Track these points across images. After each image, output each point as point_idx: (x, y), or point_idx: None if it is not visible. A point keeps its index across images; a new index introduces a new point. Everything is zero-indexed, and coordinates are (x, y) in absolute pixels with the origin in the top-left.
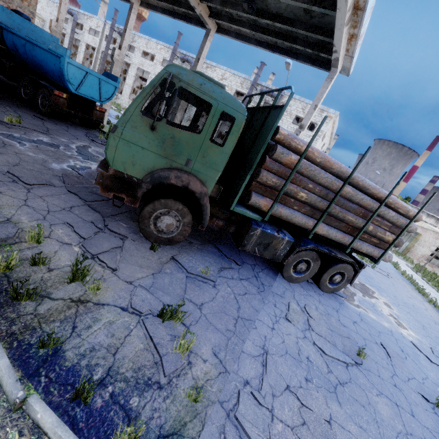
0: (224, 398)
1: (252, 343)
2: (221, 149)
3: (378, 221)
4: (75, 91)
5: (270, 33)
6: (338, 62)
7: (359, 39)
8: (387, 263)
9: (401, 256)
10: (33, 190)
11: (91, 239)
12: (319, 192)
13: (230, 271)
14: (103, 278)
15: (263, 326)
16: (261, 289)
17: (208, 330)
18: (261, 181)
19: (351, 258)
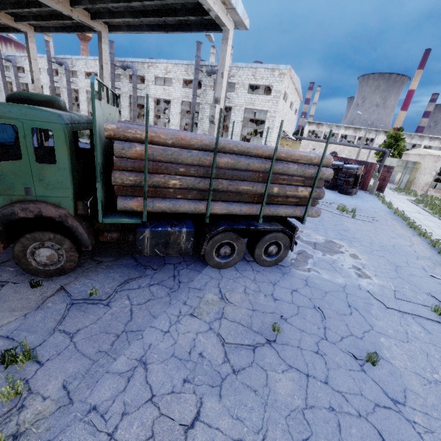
0: (50, 436)
1: (126, 358)
2: (56, 167)
3: (286, 179)
4: None
5: (151, 14)
6: (221, 20)
7: None
8: (380, 205)
9: (403, 192)
10: None
11: None
12: (196, 173)
13: (139, 280)
14: None
15: (154, 332)
16: (174, 289)
17: (70, 360)
18: (118, 184)
19: (286, 223)
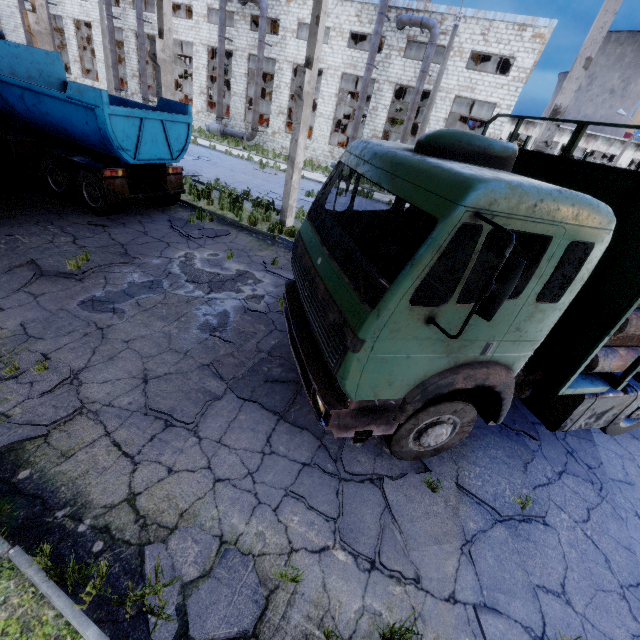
0: None
1: None
2: (552, 307)
3: None
4: (134, 160)
5: None
6: None
7: None
8: None
9: None
10: (202, 430)
11: (343, 516)
12: None
13: (534, 463)
14: (418, 614)
15: None
16: (597, 484)
17: None
18: (623, 335)
19: None
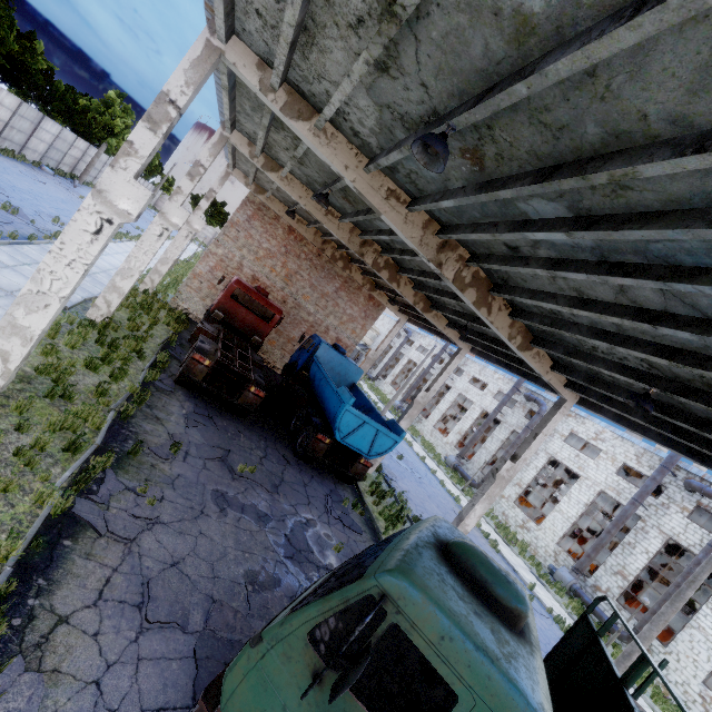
0: None
1: None
2: None
3: None
4: (341, 439)
5: (694, 439)
6: None
7: None
8: None
9: None
10: (146, 635)
11: None
12: None
13: None
14: None
15: None
16: None
17: None
18: None
19: None
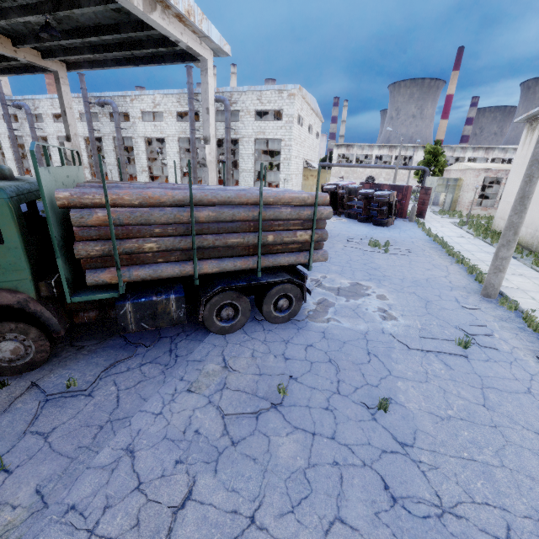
0: None
1: (110, 449)
2: (4, 247)
3: (281, 224)
4: None
5: (113, 48)
6: (195, 50)
7: (190, 16)
8: (419, 233)
9: (447, 214)
10: None
11: None
12: (175, 231)
13: (129, 361)
14: None
15: (144, 416)
16: (170, 365)
17: (44, 462)
18: (83, 256)
19: (296, 272)
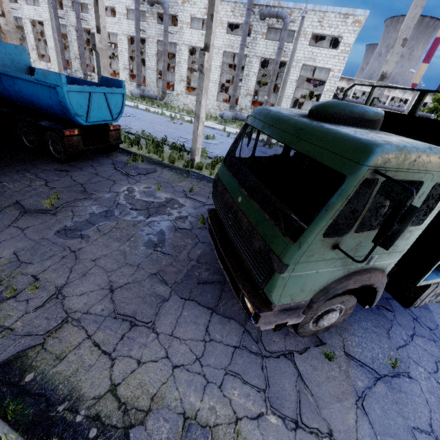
0: None
1: None
2: (417, 228)
3: None
4: (86, 122)
5: None
6: None
7: None
8: None
9: None
10: (158, 326)
11: (270, 387)
12: None
13: (393, 330)
14: None
15: None
16: (438, 342)
17: None
18: None
19: None
